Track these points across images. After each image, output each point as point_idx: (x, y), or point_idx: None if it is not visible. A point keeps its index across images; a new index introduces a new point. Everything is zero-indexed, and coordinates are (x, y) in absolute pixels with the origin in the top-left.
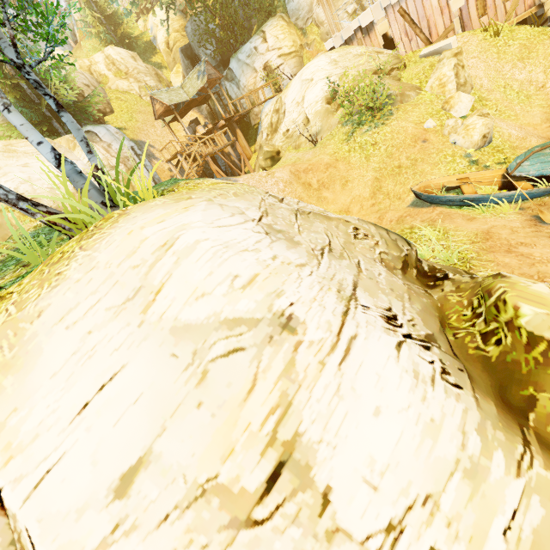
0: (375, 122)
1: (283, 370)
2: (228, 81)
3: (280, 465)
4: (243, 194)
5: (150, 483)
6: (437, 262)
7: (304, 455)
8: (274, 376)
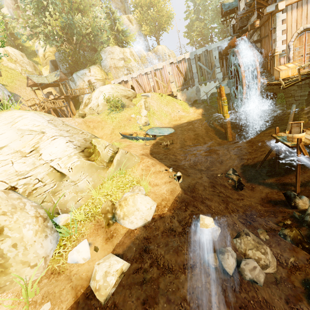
0: (117, 111)
1: (39, 138)
2: (71, 81)
3: (34, 150)
4: (47, 115)
5: (6, 149)
6: None
7: (39, 149)
8: (37, 138)
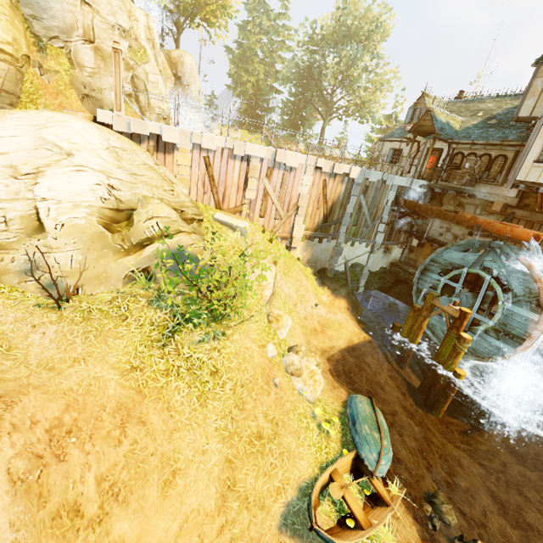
0: (213, 326)
1: None
2: None
3: None
4: None
5: None
6: None
7: None
8: None
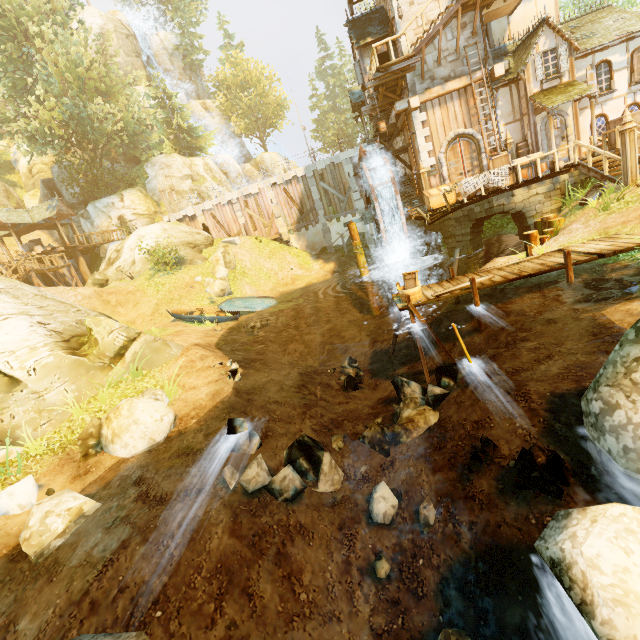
0: (168, 271)
1: None
2: (83, 218)
3: None
4: (2, 280)
5: None
6: None
7: None
8: None
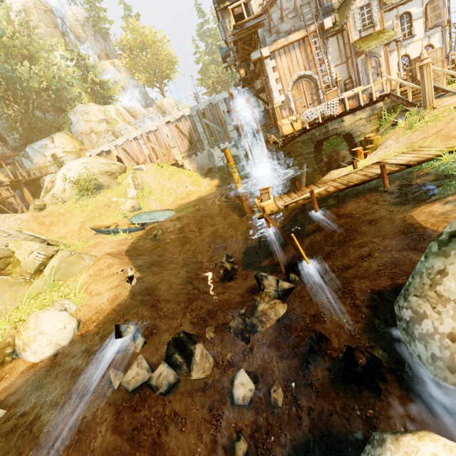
0: (90, 195)
1: None
2: (24, 157)
3: None
4: None
5: None
6: None
7: None
8: None
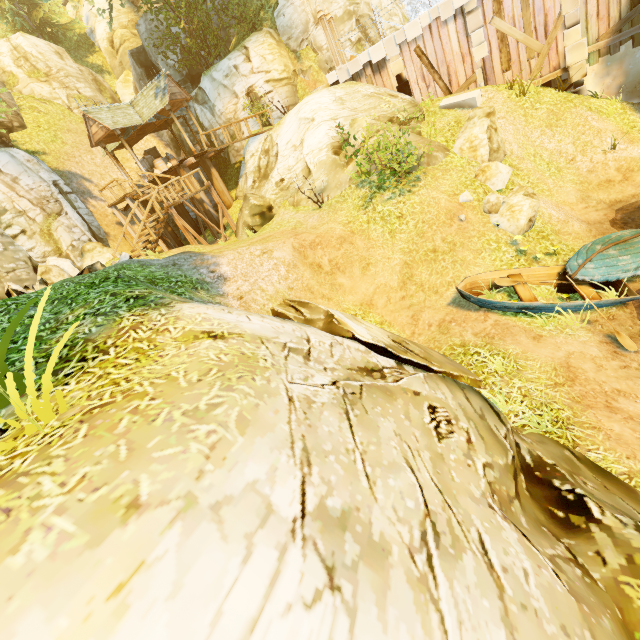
0: (399, 188)
1: None
2: (198, 103)
3: None
4: (256, 409)
5: None
6: (524, 425)
7: None
8: None
